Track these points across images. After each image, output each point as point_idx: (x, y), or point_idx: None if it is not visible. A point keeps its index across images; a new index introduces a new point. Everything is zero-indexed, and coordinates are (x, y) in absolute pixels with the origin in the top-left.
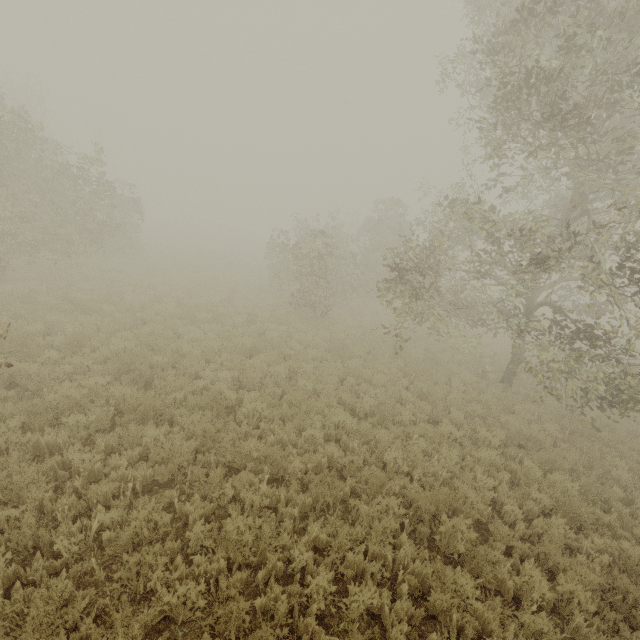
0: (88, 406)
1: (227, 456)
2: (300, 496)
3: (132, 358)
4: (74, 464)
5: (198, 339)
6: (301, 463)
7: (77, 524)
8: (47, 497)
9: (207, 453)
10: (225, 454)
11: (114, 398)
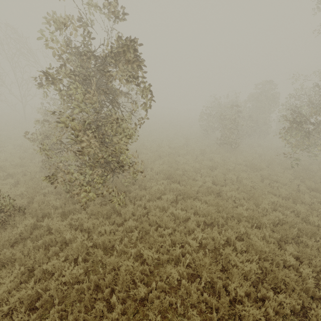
0: (165, 192)
1: (234, 214)
2: (275, 234)
3: (169, 172)
4: (176, 214)
5: (186, 163)
6: (266, 219)
7: (192, 236)
8: (174, 226)
9: (221, 213)
10: (230, 214)
11: (170, 189)
